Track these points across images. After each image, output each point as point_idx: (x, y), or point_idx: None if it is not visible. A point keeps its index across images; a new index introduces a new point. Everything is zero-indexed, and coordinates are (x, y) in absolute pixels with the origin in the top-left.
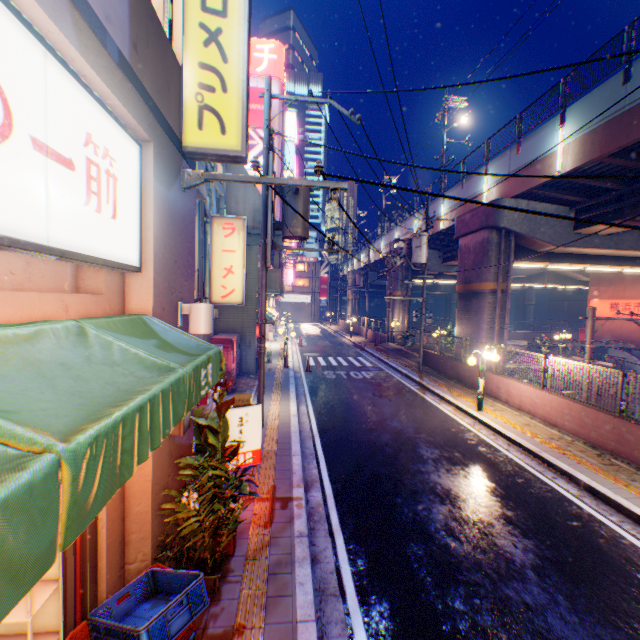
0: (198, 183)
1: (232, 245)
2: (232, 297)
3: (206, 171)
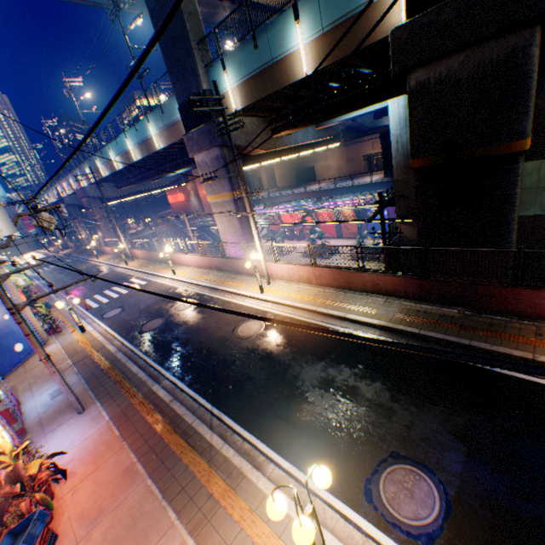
0: None
1: None
2: None
3: None
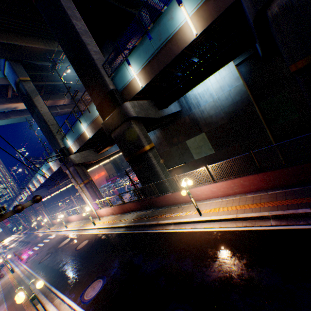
0: None
1: None
2: None
3: None
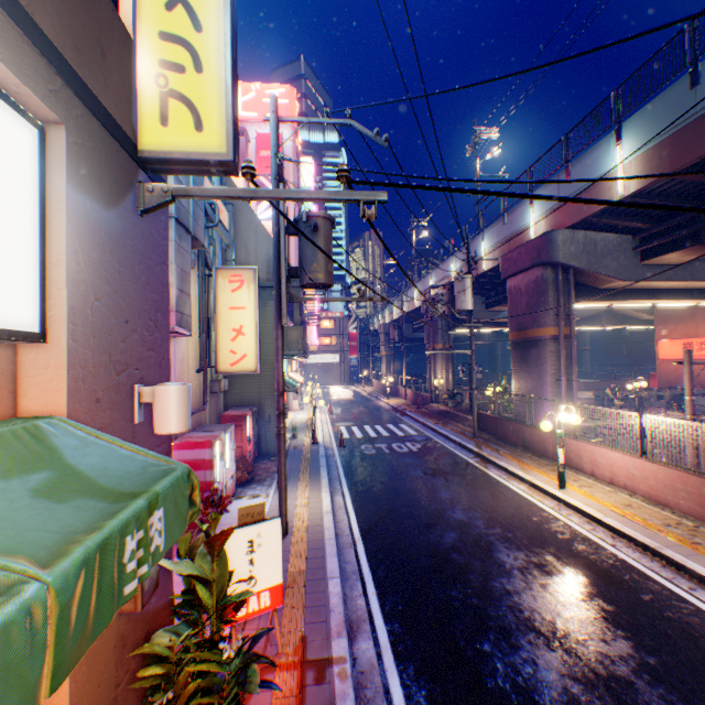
0: (162, 202)
1: (241, 301)
2: (243, 364)
3: (206, 215)
